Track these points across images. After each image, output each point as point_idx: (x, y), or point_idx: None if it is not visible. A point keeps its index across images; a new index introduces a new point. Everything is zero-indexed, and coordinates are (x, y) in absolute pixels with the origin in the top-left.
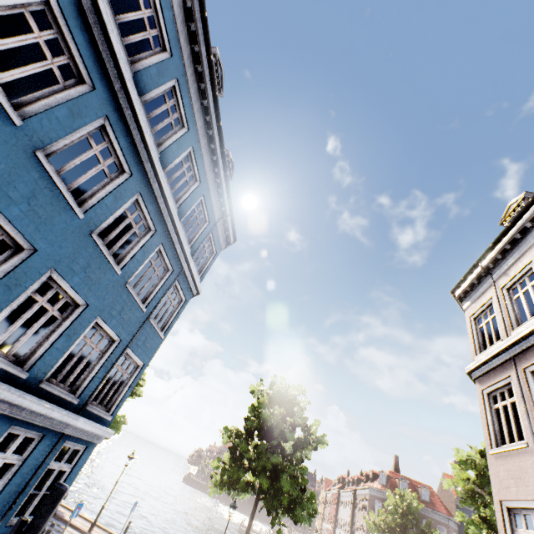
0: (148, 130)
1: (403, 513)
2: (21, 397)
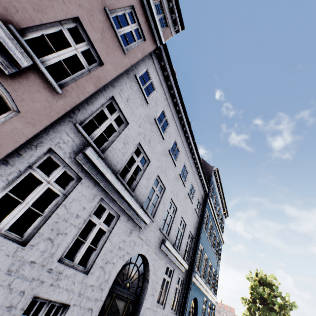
0: (215, 213)
1: None
2: (211, 293)
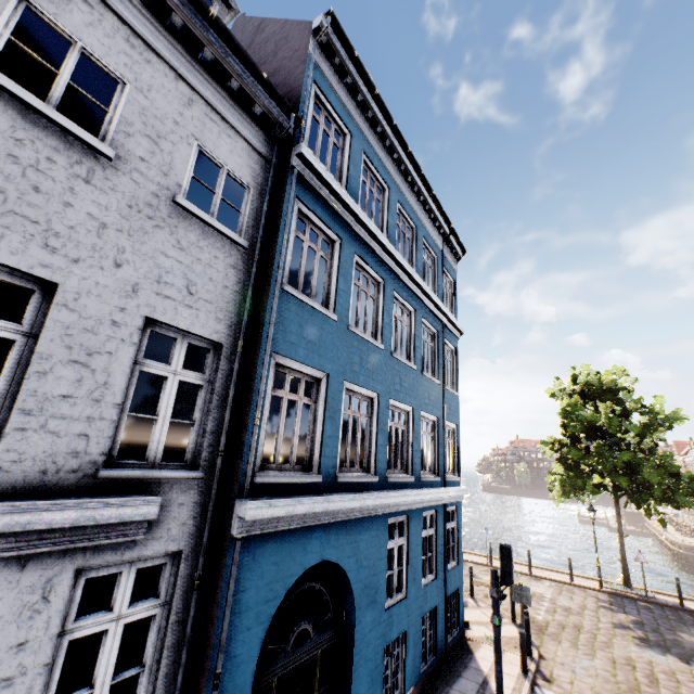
0: (378, 232)
1: None
2: (422, 494)
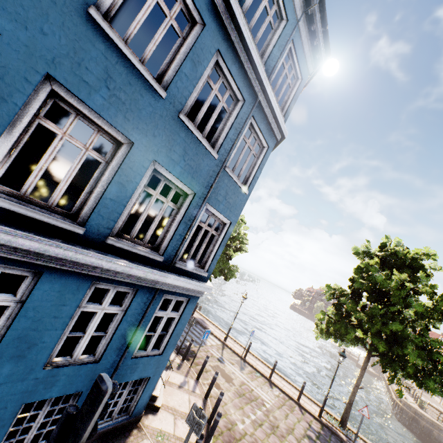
0: None
1: None
2: (80, 254)
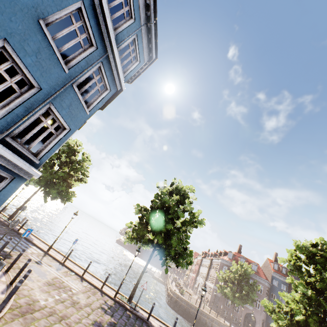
0: None
1: (240, 274)
2: None
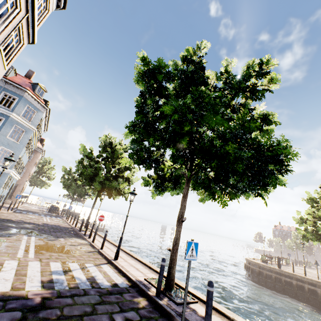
0: None
1: None
2: None
